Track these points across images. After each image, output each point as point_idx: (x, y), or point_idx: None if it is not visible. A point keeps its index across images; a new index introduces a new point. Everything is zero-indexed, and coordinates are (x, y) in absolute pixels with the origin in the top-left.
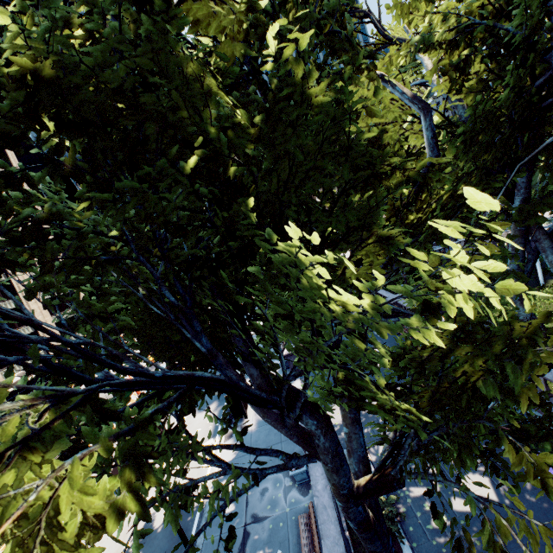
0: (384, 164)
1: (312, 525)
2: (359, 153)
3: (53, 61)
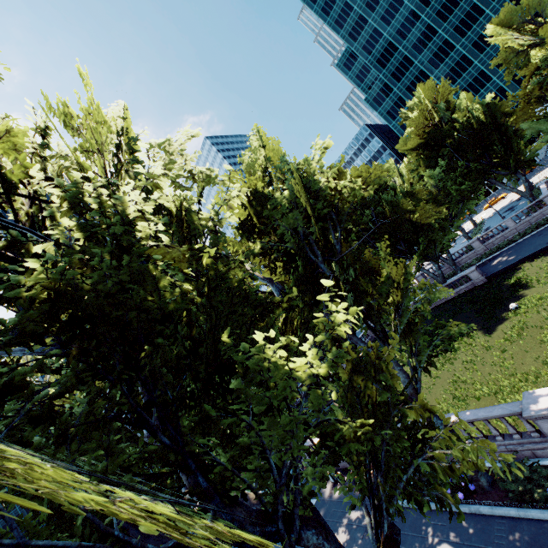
0: (273, 305)
1: None
2: (259, 302)
3: (68, 279)
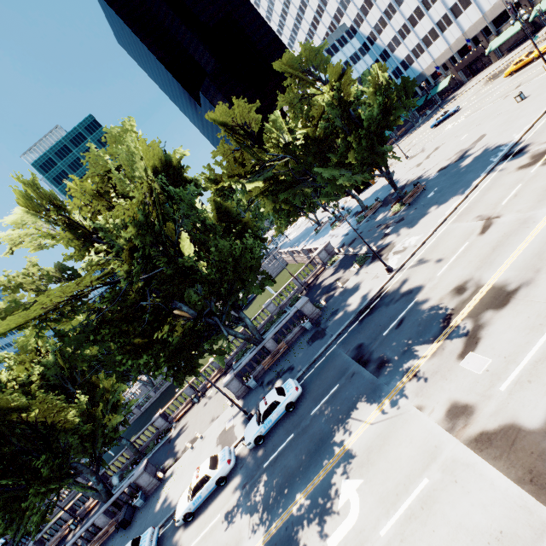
0: None
1: (96, 539)
2: None
3: None
